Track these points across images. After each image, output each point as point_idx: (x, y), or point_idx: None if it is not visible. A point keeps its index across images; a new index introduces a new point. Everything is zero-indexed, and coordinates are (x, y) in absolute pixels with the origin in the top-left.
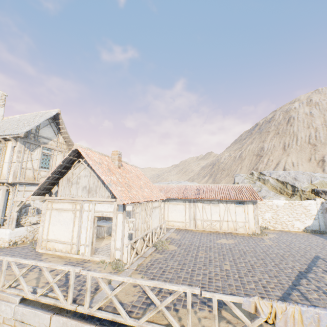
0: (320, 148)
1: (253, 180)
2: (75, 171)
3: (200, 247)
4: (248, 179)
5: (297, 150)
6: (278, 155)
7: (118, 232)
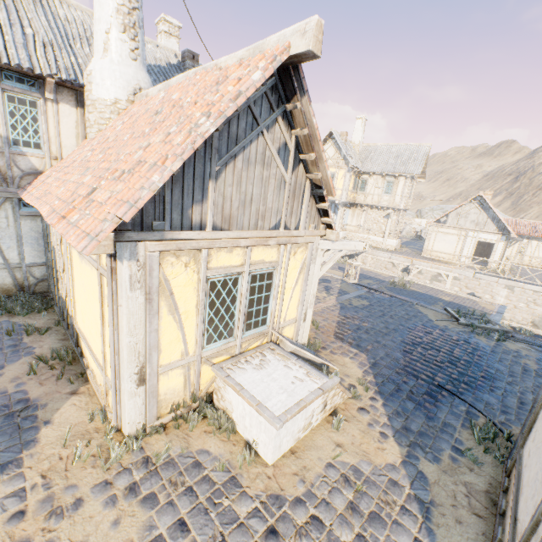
0: None
1: None
2: (464, 209)
3: (540, 274)
4: None
5: None
6: None
7: (496, 253)
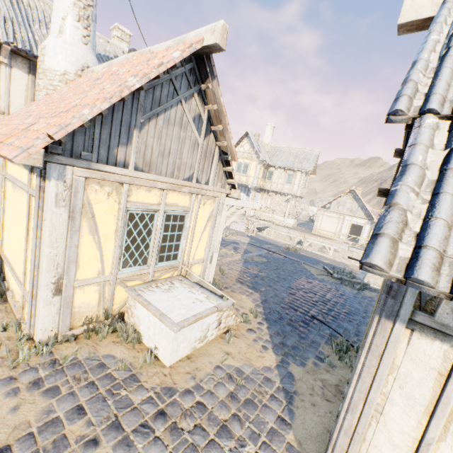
0: None
1: None
2: (343, 199)
3: None
4: None
5: None
6: None
7: (364, 233)
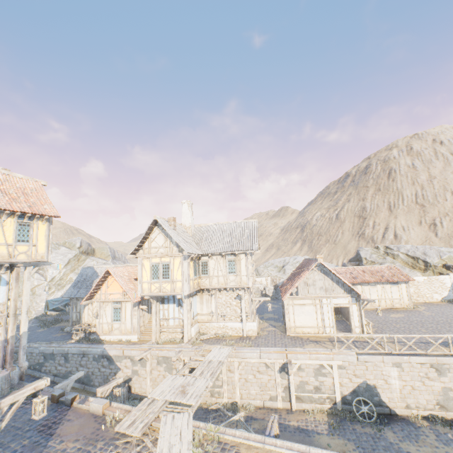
0: (429, 210)
1: (381, 255)
2: (309, 276)
3: (386, 321)
4: (375, 254)
5: (405, 212)
6: (385, 217)
7: (354, 316)
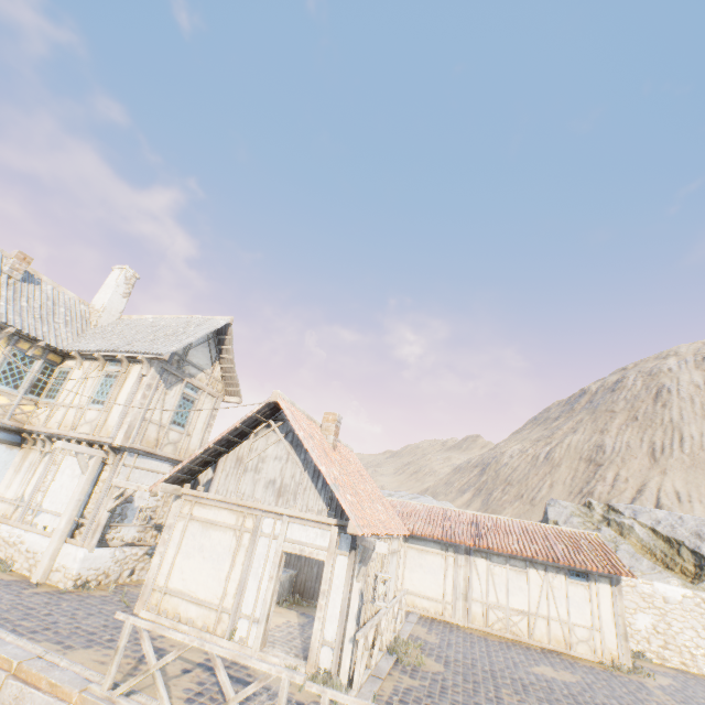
0: None
1: (593, 522)
2: (256, 445)
3: (497, 675)
4: (579, 517)
5: (685, 465)
6: (640, 468)
7: (332, 599)
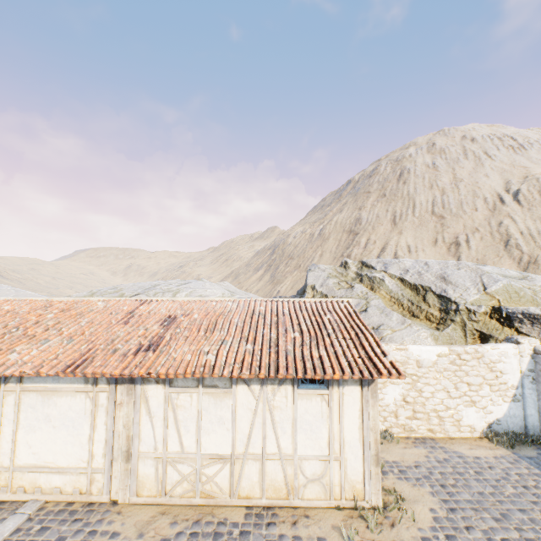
0: (451, 223)
1: (348, 280)
2: None
3: None
4: (336, 278)
5: (415, 225)
6: (385, 232)
7: None
